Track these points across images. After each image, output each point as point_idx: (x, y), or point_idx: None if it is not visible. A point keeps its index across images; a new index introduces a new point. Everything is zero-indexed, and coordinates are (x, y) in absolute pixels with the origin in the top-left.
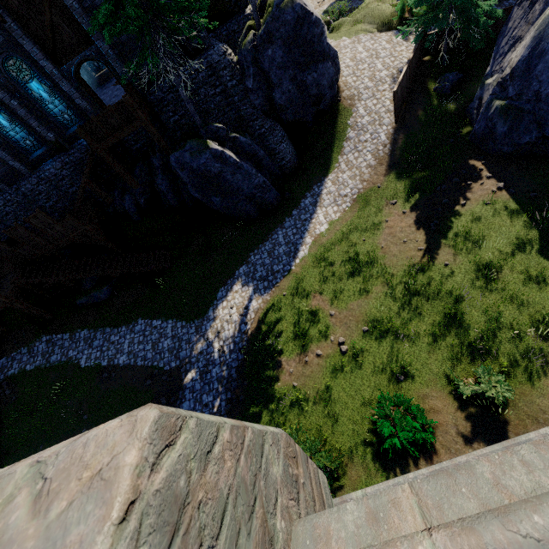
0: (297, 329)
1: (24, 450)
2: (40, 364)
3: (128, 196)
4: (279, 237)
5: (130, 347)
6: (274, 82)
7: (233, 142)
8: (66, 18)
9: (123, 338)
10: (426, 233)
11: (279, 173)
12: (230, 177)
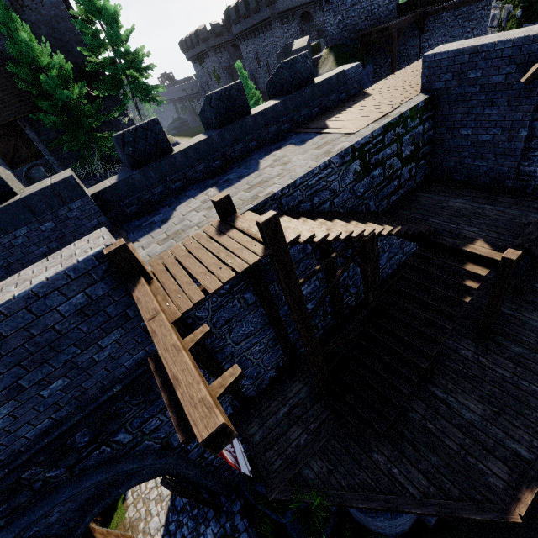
0: None
1: None
2: None
3: None
4: None
5: None
6: None
7: None
8: (27, 144)
9: None
10: None
11: None
12: None
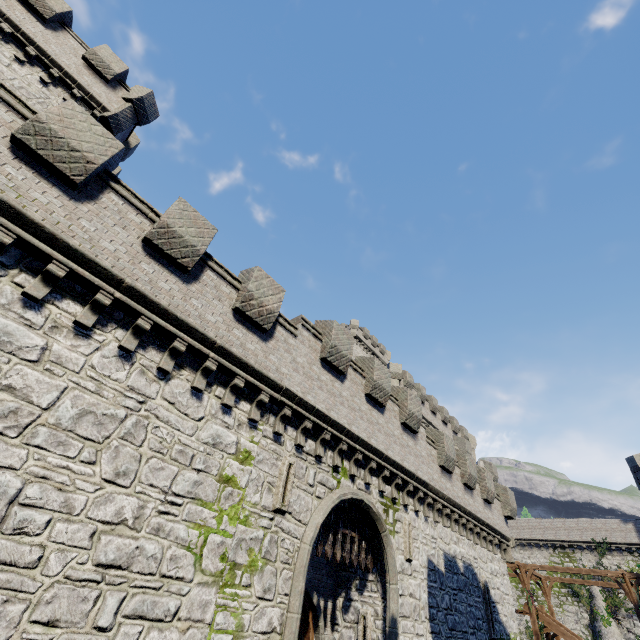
0: None
1: None
2: None
3: None
4: None
5: None
6: None
7: None
8: None
9: None
10: None
11: None
12: None
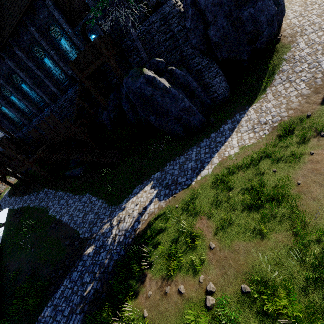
0: (171, 248)
1: (9, 255)
2: (36, 204)
3: (105, 112)
4: (192, 153)
5: (73, 211)
6: (209, 20)
7: (170, 74)
8: None
9: (73, 203)
10: None
11: (210, 103)
12: (160, 100)
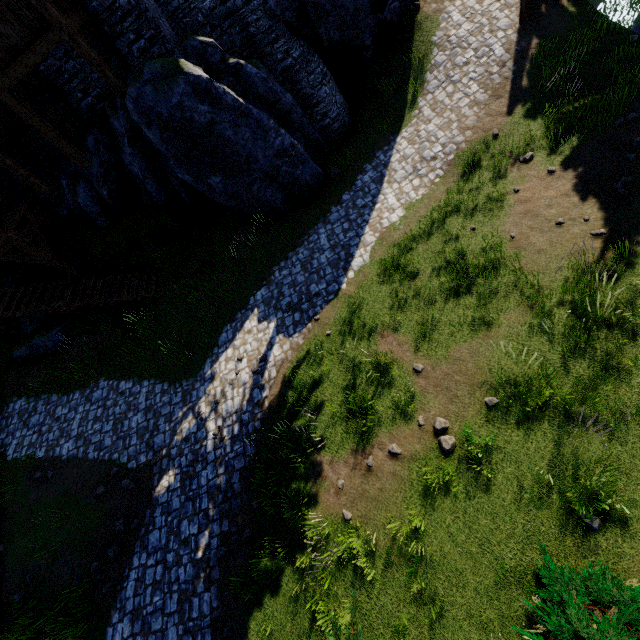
0: (350, 400)
1: None
2: None
3: (82, 186)
4: (320, 237)
5: (81, 427)
6: None
7: (236, 76)
8: None
9: (73, 411)
10: (607, 203)
11: (320, 140)
12: (230, 135)
